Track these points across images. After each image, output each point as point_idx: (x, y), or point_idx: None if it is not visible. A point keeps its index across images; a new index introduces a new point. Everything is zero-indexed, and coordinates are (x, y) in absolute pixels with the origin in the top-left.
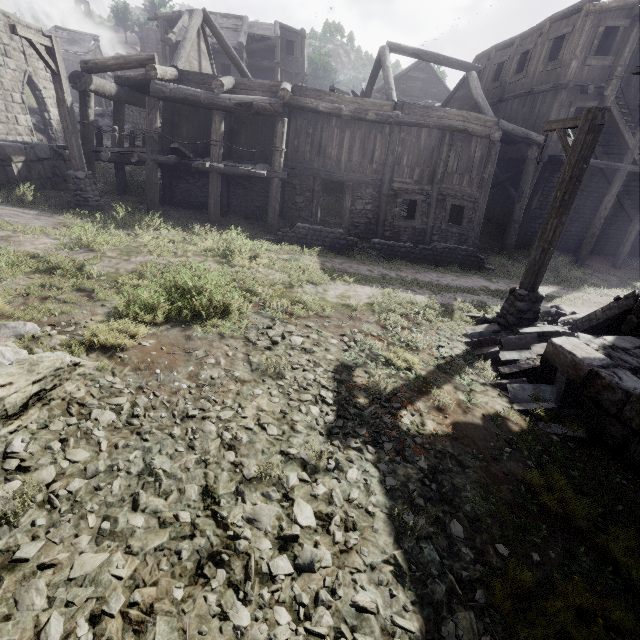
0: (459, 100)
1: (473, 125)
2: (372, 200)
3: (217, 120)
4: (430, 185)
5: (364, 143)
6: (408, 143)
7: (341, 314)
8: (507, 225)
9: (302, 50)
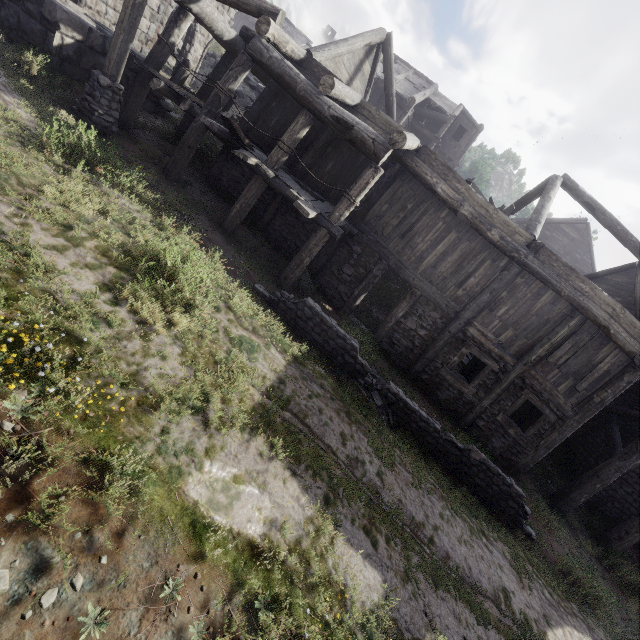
0: (611, 284)
1: (621, 328)
2: (431, 327)
3: (301, 121)
4: (515, 359)
5: (465, 259)
6: (519, 294)
7: (151, 559)
8: (580, 459)
9: (469, 142)
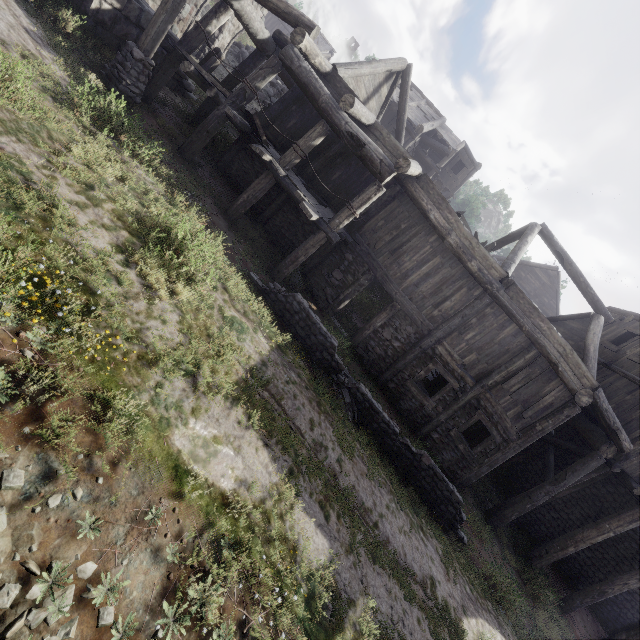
0: (568, 329)
1: (568, 367)
2: (405, 340)
3: (318, 130)
4: (474, 381)
5: (444, 283)
6: (487, 323)
7: (138, 488)
8: (518, 483)
9: (466, 177)
